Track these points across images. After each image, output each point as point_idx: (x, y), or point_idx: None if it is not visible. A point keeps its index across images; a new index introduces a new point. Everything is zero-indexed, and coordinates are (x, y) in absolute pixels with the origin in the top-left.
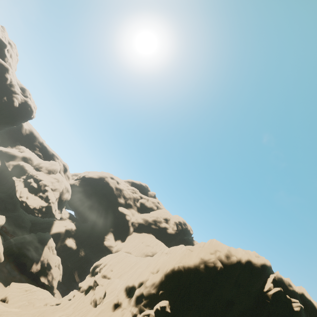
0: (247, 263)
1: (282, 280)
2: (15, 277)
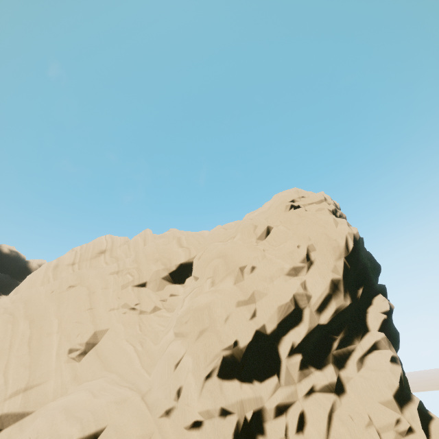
0: None
1: None
2: None
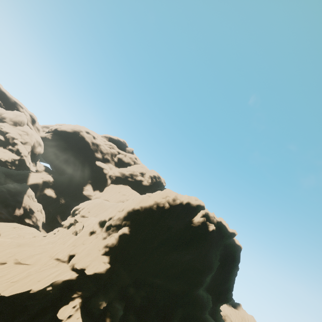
0: (187, 204)
1: (207, 214)
2: (0, 219)
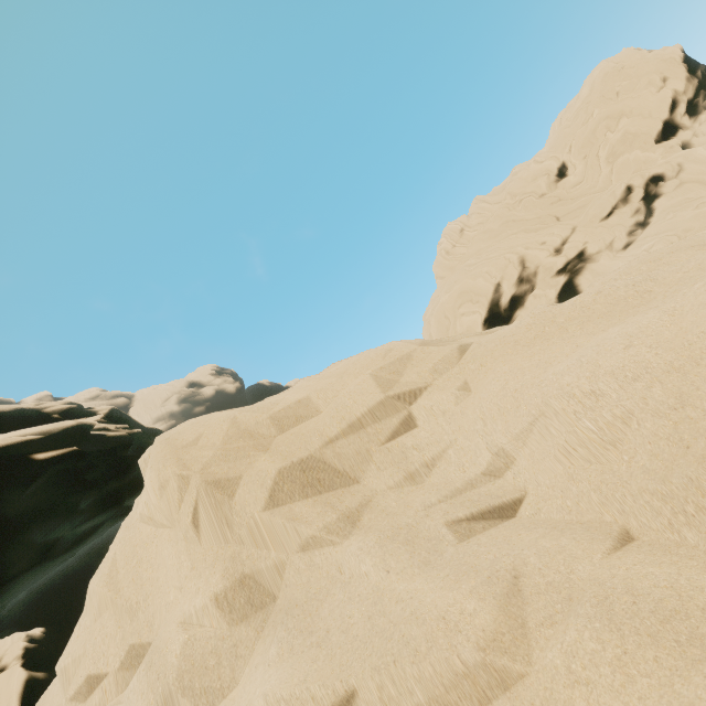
0: None
1: None
2: None
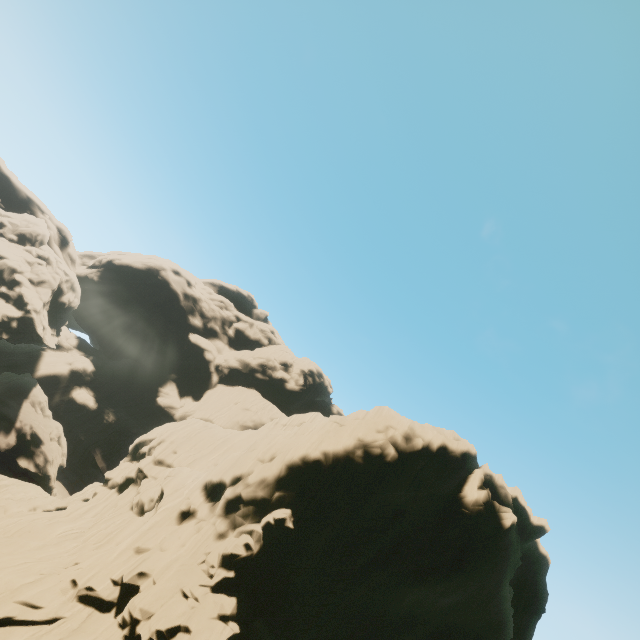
0: (441, 450)
1: (491, 478)
2: None
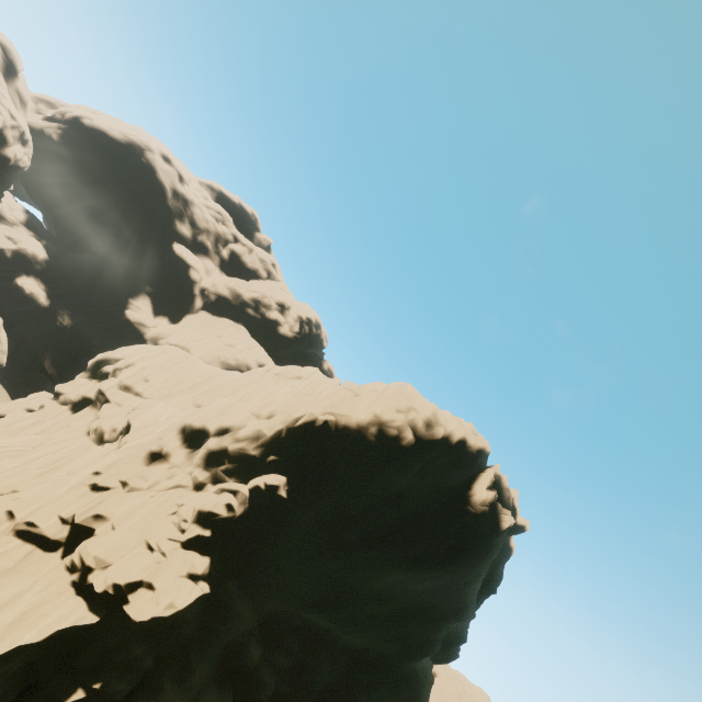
0: (460, 443)
1: (499, 479)
2: None
